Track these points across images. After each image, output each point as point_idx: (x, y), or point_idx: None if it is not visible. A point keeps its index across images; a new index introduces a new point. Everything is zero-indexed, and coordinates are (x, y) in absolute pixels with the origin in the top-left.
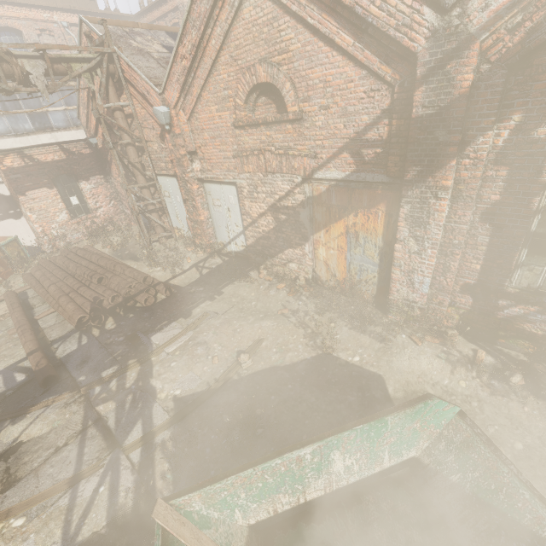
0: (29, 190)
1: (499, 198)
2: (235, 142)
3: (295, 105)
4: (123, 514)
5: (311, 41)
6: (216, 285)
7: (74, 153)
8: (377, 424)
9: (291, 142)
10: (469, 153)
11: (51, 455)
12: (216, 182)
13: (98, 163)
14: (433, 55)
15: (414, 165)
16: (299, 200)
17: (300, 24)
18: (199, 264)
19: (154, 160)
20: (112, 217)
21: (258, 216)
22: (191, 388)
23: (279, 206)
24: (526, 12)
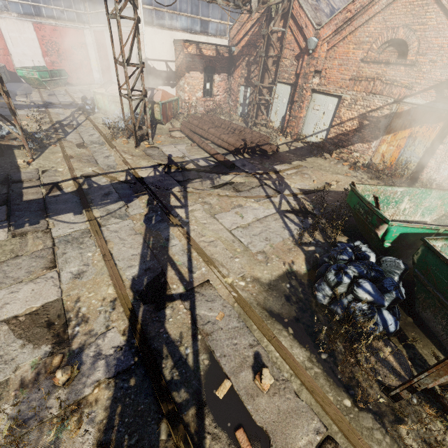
0: (191, 71)
1: None
2: (356, 71)
3: (414, 56)
4: (296, 209)
5: (444, 23)
6: (301, 156)
7: (220, 54)
8: (428, 192)
9: (398, 77)
10: None
11: (251, 188)
12: (324, 94)
13: (228, 65)
14: None
15: None
16: (385, 113)
17: (442, 11)
18: (288, 143)
19: (280, 71)
20: (220, 104)
21: (347, 120)
22: (305, 188)
23: (367, 115)
24: None
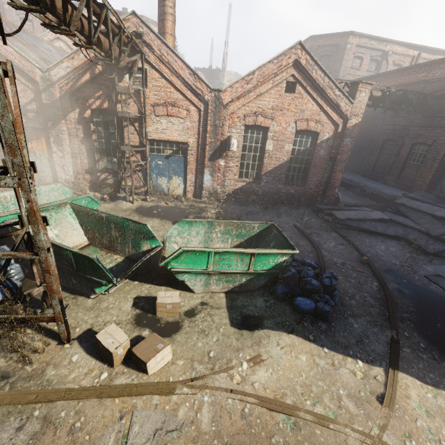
0: None
1: (83, 135)
2: None
3: None
4: None
5: None
6: None
7: None
8: (37, 188)
9: None
10: (68, 119)
11: None
12: None
13: None
14: (44, 84)
15: (50, 121)
16: None
17: None
18: None
19: None
20: None
21: None
22: None
23: None
24: (68, 81)
